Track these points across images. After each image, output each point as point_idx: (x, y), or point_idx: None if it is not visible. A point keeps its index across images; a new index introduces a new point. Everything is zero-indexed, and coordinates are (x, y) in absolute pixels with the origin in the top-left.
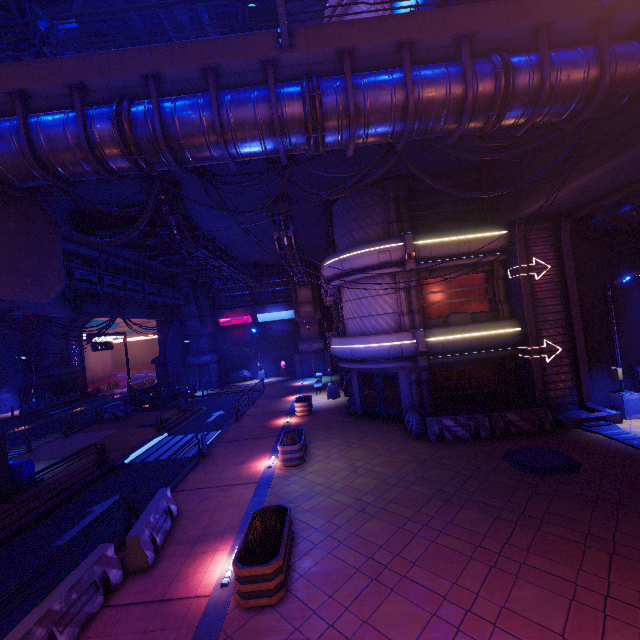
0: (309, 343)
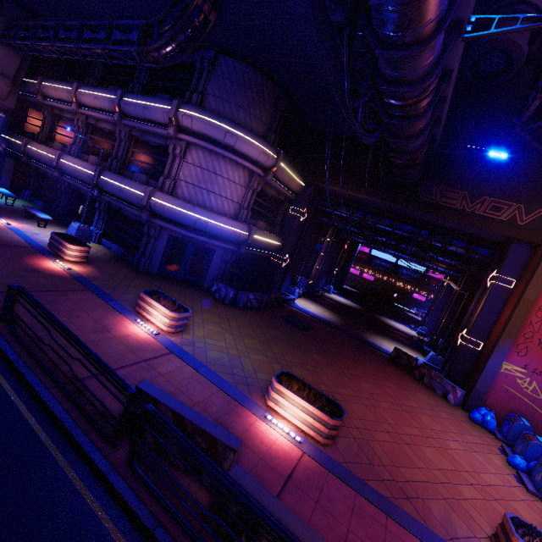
0: None
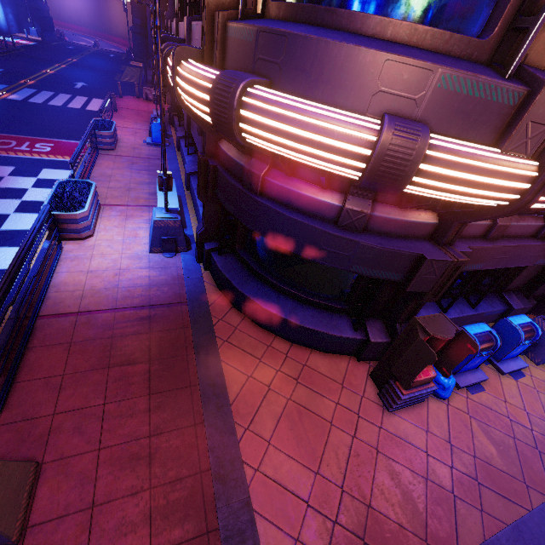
0: None
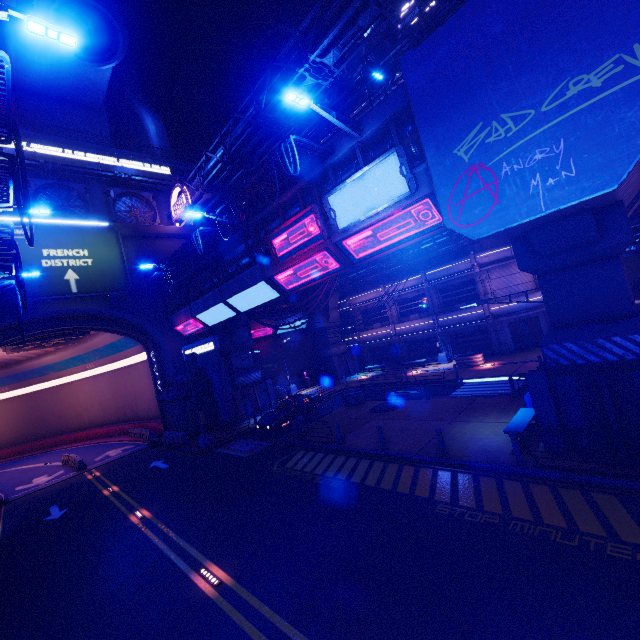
0: (338, 346)
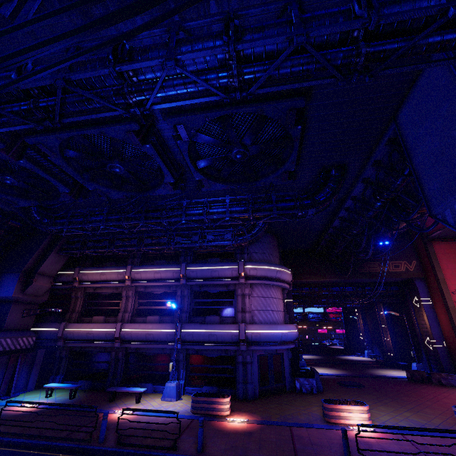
0: (16, 336)
